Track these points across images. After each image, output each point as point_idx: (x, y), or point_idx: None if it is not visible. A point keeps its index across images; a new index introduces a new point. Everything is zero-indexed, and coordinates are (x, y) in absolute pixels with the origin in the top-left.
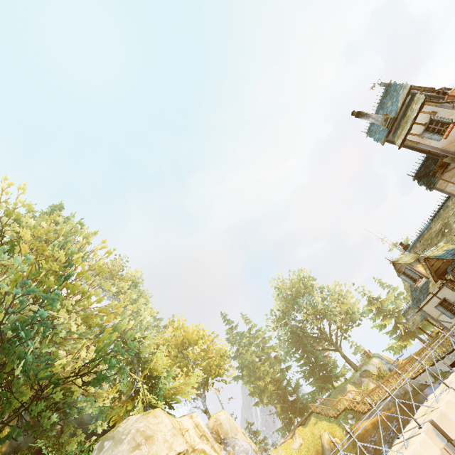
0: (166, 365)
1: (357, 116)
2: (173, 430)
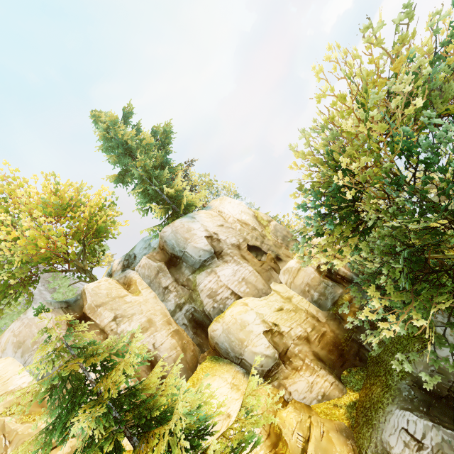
0: None
1: None
2: None
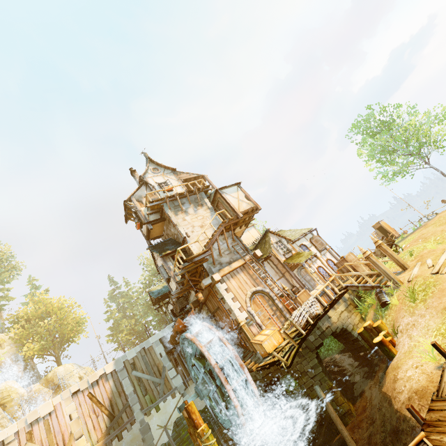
0: (17, 335)
1: (131, 174)
2: None
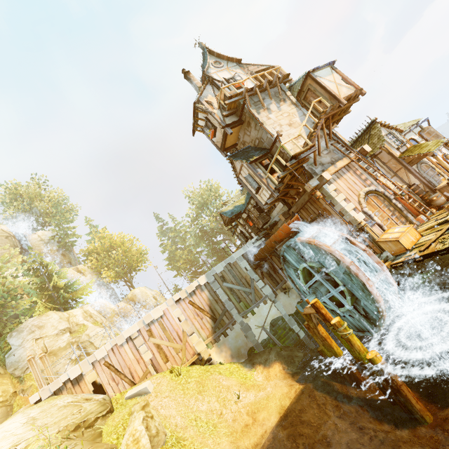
0: (93, 266)
1: (185, 77)
2: (60, 320)
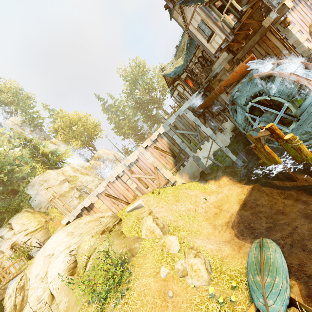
0: (63, 138)
1: None
2: (57, 175)
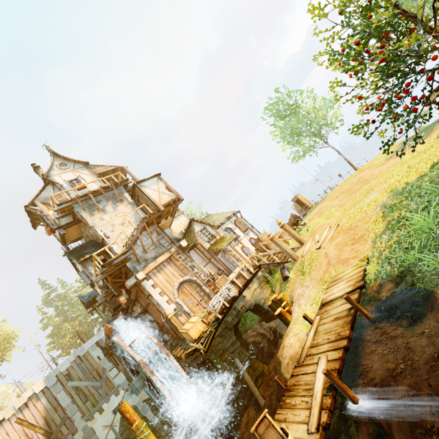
0: None
1: (35, 171)
2: None
